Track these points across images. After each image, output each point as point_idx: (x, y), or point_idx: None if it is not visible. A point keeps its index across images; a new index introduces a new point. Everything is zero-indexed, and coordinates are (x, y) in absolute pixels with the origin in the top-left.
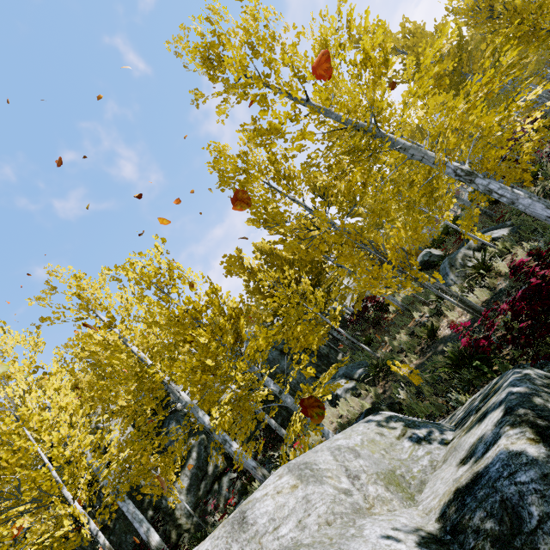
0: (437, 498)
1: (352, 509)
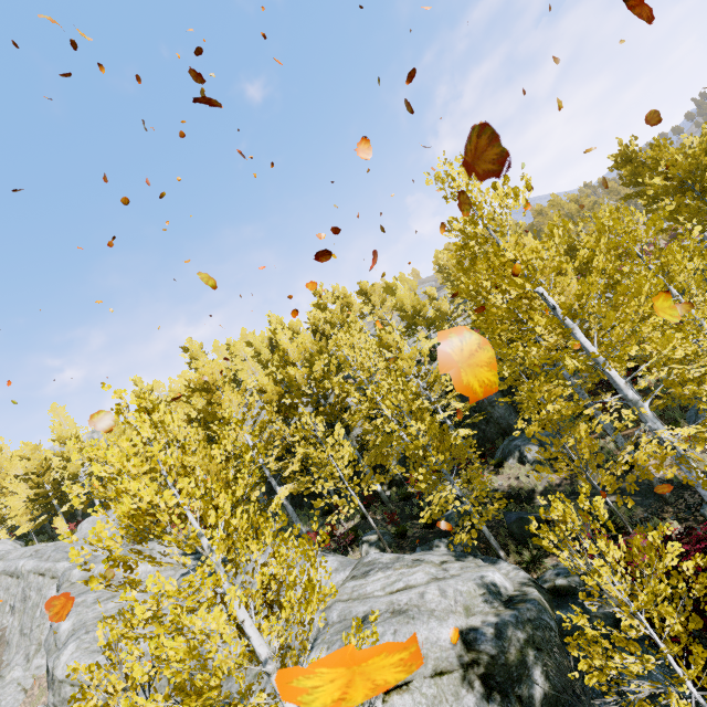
0: (470, 623)
1: (451, 610)
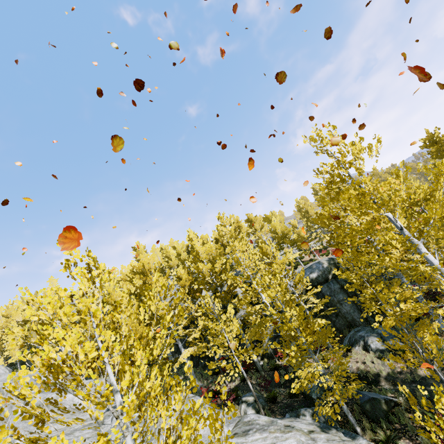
0: None
1: None
